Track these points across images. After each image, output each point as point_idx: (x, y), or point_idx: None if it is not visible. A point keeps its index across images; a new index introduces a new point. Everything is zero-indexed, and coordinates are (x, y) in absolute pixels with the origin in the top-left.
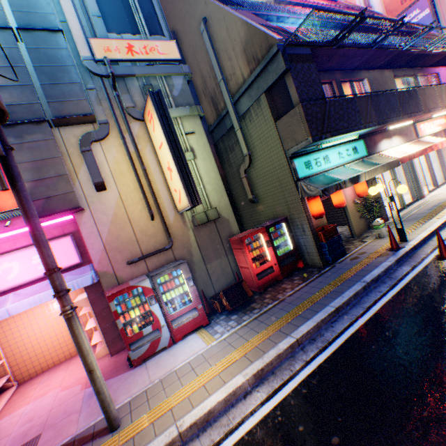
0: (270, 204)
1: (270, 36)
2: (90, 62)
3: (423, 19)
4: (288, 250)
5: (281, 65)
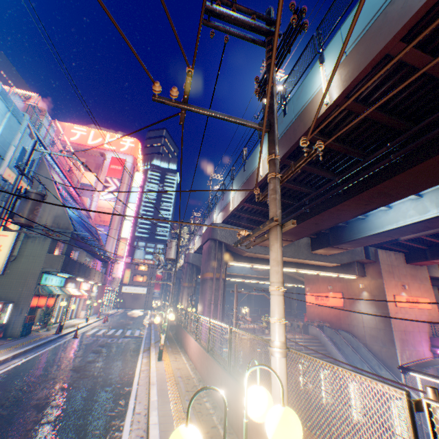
0: (6, 290)
1: (72, 225)
2: (2, 176)
3: (104, 234)
4: (3, 322)
5: (69, 238)
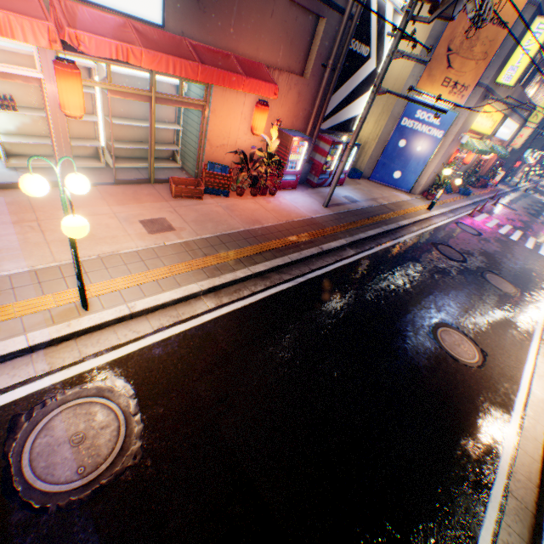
0: None
1: None
2: None
3: None
4: None
5: None
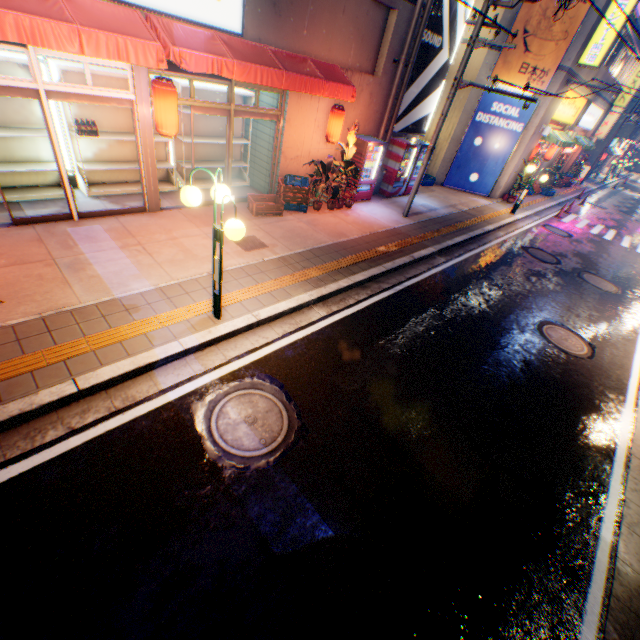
0: None
1: None
2: None
3: None
4: None
5: None
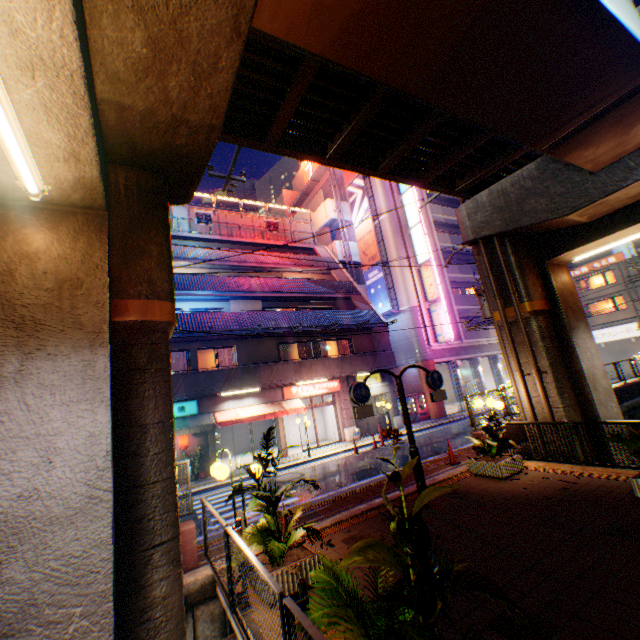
0: None
1: None
2: None
3: (380, 279)
4: None
5: None
